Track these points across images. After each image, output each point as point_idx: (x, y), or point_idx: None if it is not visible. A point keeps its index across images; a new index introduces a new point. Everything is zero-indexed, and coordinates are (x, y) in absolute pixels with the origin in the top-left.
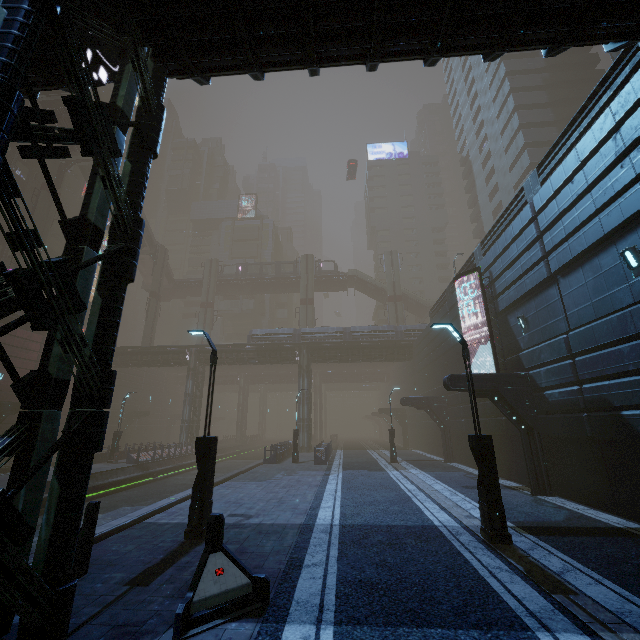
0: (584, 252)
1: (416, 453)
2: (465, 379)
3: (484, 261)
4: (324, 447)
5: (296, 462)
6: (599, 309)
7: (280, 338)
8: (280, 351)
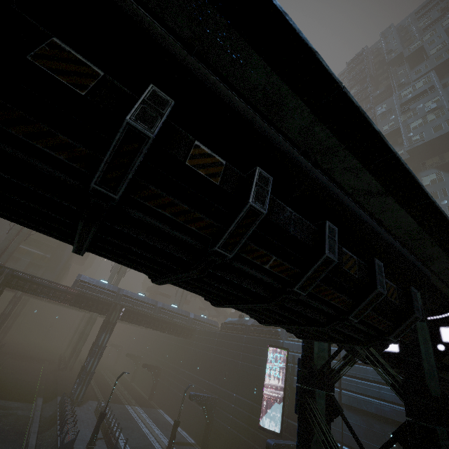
0: (366, 411)
1: (167, 421)
2: (280, 447)
3: (291, 345)
4: (100, 409)
5: (92, 448)
6: (365, 448)
7: (104, 293)
8: (98, 303)
